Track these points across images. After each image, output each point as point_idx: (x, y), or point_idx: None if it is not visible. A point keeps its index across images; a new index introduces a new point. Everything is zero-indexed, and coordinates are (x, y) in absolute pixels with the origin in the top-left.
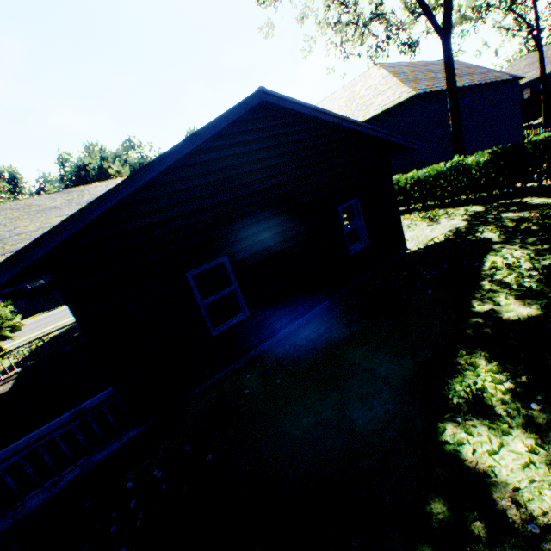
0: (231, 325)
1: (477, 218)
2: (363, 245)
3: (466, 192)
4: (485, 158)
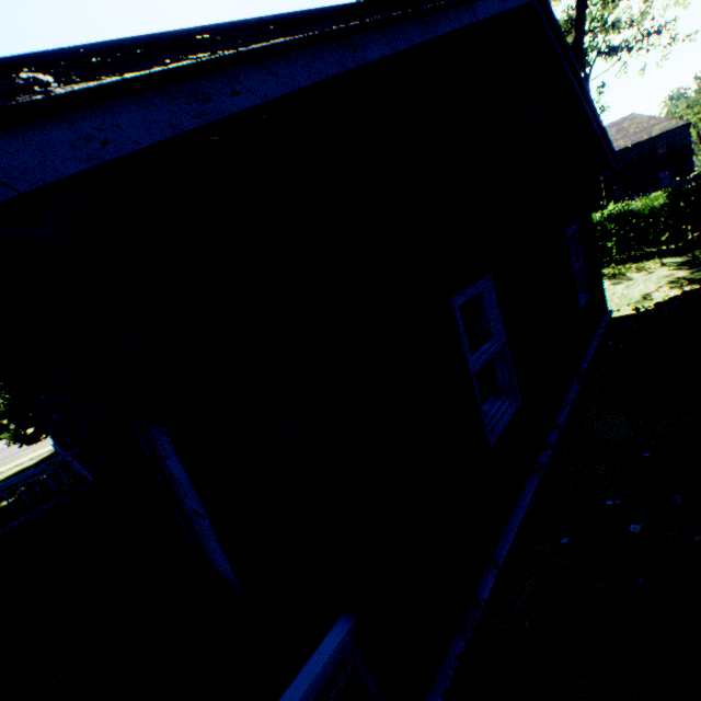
0: (505, 421)
1: (698, 265)
2: (586, 297)
3: (636, 245)
4: (660, 201)
